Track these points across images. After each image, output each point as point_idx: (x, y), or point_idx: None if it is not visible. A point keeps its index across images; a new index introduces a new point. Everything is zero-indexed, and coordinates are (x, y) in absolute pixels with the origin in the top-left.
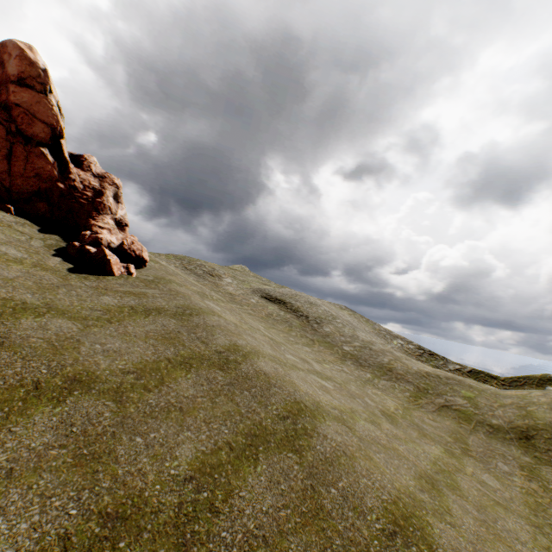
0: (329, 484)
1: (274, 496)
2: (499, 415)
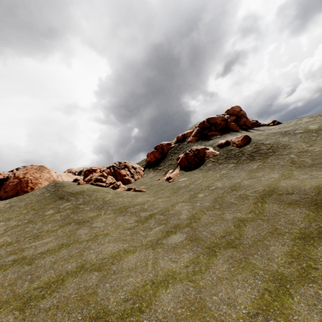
0: None
1: None
2: None
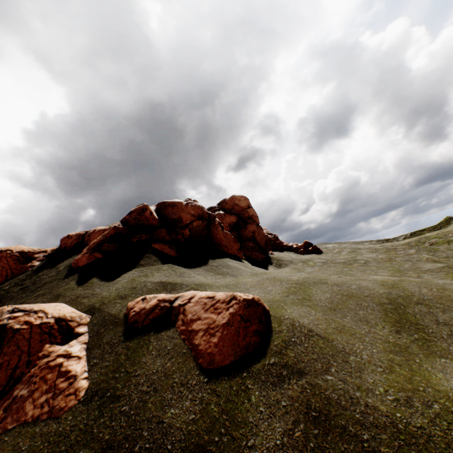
0: (451, 249)
1: (447, 253)
2: (452, 236)
